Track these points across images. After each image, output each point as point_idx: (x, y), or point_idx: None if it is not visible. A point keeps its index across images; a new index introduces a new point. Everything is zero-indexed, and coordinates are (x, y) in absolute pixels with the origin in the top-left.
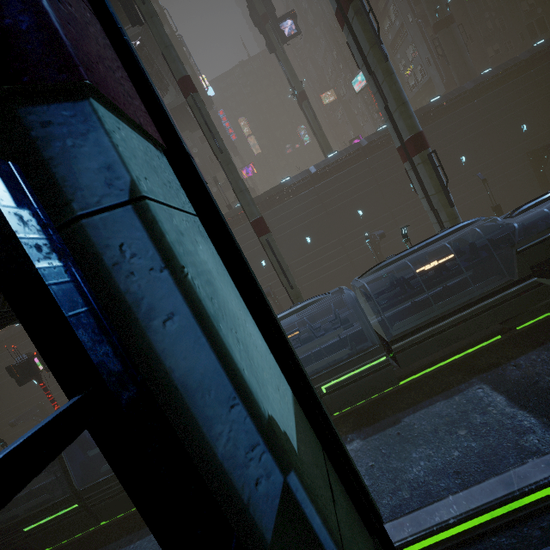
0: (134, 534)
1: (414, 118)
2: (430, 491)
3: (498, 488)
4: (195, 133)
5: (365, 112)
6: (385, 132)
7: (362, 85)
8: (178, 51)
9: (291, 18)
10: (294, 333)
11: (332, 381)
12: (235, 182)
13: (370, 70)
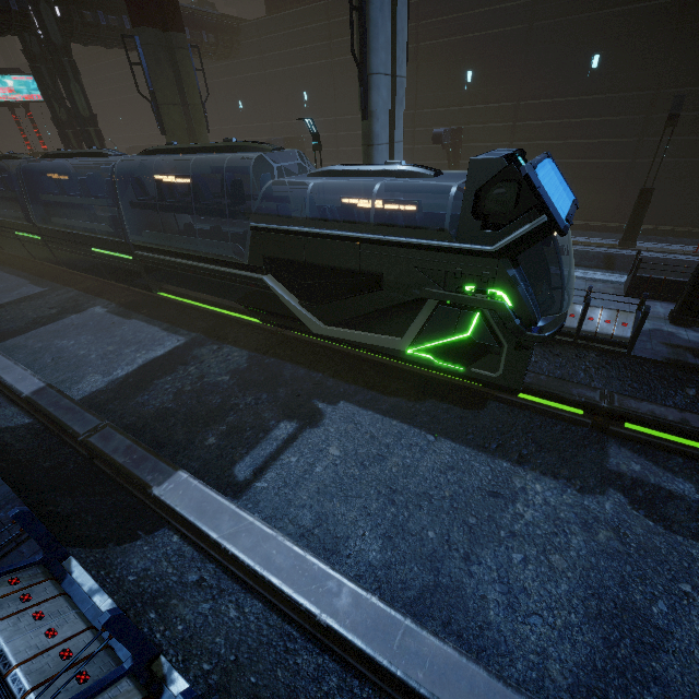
0: (16, 270)
1: None
2: (38, 353)
3: (0, 366)
4: None
5: None
6: None
7: None
8: None
9: None
10: (65, 177)
11: (97, 249)
12: None
13: None
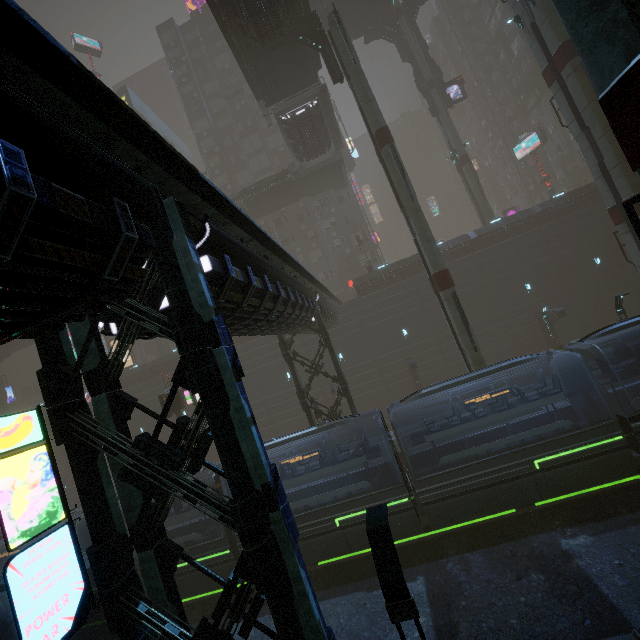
0: None
1: None
2: None
3: None
4: (334, 193)
5: (515, 183)
6: (564, 200)
7: (526, 152)
8: None
9: (458, 84)
10: (503, 392)
11: (548, 456)
12: (422, 231)
13: (584, 126)
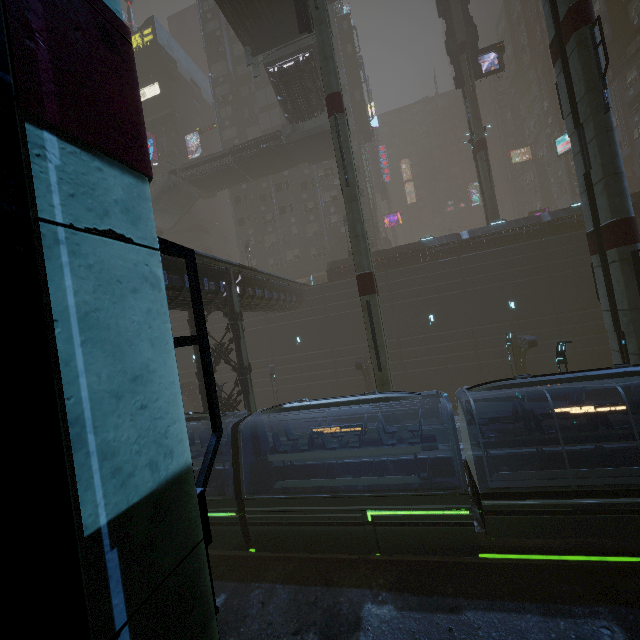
0: None
1: (626, 196)
2: None
3: None
4: None
5: (565, 182)
6: (581, 211)
7: (569, 146)
8: (353, 73)
9: (496, 51)
10: (354, 428)
11: (383, 511)
12: (352, 224)
13: (578, 122)
